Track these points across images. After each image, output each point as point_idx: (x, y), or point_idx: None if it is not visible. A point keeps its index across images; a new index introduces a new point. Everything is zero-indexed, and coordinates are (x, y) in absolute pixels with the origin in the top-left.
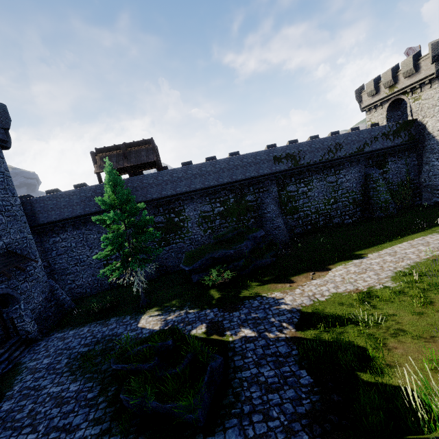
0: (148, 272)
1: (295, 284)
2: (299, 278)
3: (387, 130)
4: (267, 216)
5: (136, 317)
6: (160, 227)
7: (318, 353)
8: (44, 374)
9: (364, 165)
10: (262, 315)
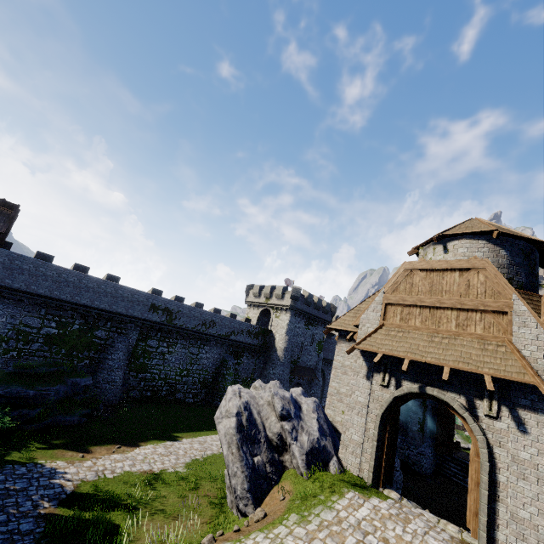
0: None
1: (91, 455)
2: (100, 449)
3: (252, 329)
4: (108, 363)
5: None
6: None
7: (68, 530)
8: None
9: (226, 350)
10: (23, 485)
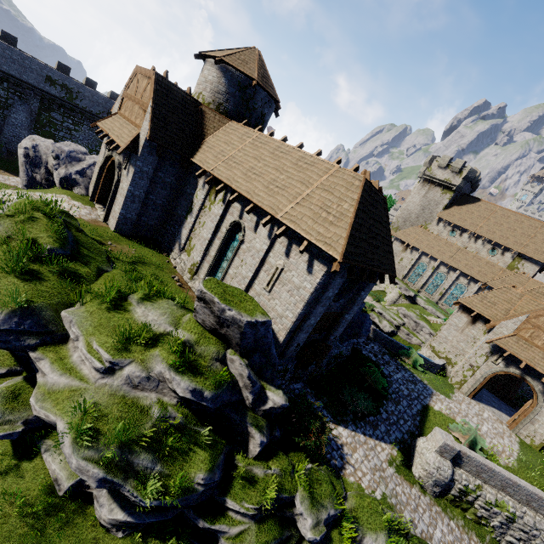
0: None
1: None
2: None
3: None
4: (11, 120)
5: None
6: None
7: None
8: None
9: None
10: None
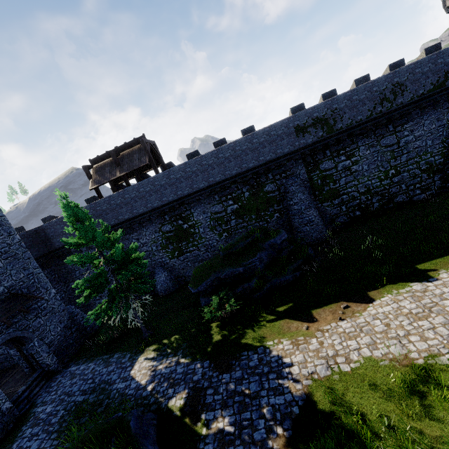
0: (165, 286)
1: (315, 325)
2: (323, 313)
3: None
4: (294, 209)
5: (134, 357)
6: (169, 236)
7: None
8: (39, 431)
9: (447, 108)
10: (255, 387)
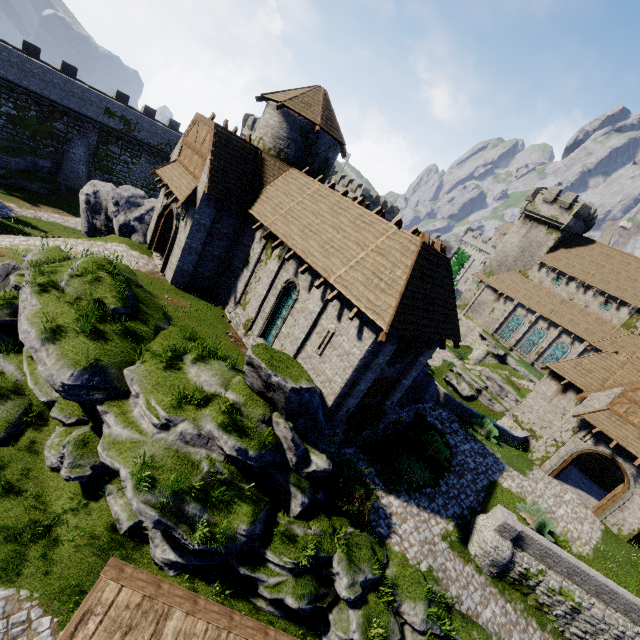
0: None
1: (38, 209)
2: (48, 209)
3: None
4: (70, 156)
5: None
6: None
7: (1, 226)
8: None
9: None
10: None
